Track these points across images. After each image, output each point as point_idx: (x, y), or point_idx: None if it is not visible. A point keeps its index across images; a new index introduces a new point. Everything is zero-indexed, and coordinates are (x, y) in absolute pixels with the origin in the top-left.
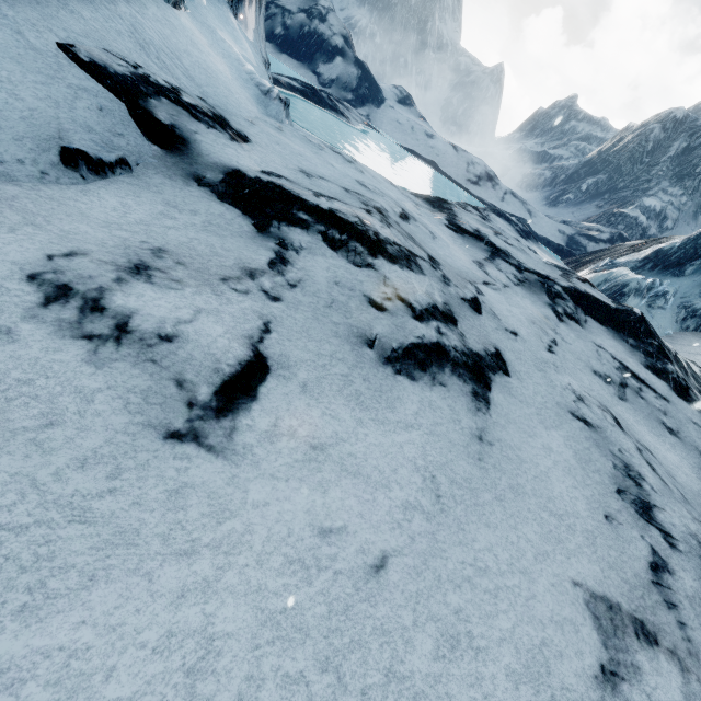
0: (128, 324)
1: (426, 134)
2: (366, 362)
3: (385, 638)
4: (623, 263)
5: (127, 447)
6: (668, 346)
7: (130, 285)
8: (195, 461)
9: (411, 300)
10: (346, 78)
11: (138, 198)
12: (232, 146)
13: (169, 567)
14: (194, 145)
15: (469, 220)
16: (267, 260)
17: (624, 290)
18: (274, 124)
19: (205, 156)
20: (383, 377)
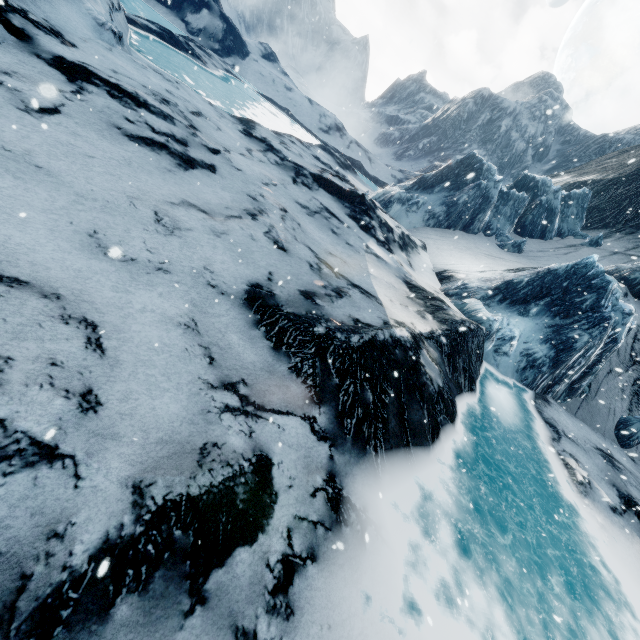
0: (3, 83)
1: (286, 87)
2: (114, 131)
3: (86, 162)
4: (402, 186)
5: (5, 105)
6: (380, 215)
7: (3, 76)
8: (27, 116)
9: (155, 127)
10: (213, 29)
11: (5, 55)
12: (61, 46)
13: (18, 125)
14: (36, 40)
15: (264, 133)
16: (71, 90)
17: (391, 199)
18: (105, 46)
19: (42, 47)
20: (122, 138)
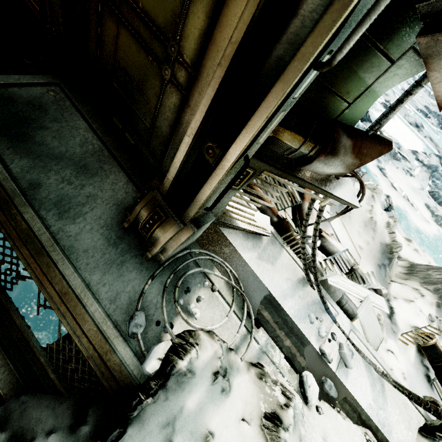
0: None
1: None
2: None
3: None
4: None
5: None
6: None
7: None
8: None
9: None
10: None
11: None
12: None
13: None
14: None
15: None
16: None
17: None
18: None
19: None
20: None
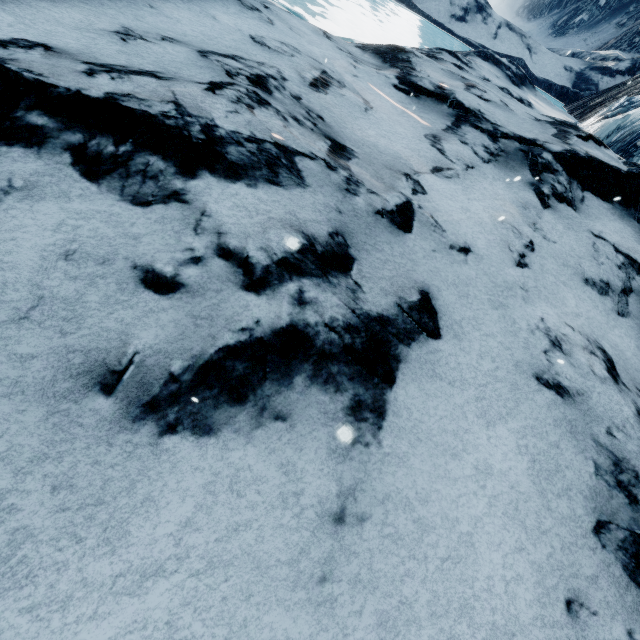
0: None
1: None
2: (81, 433)
3: None
4: None
5: None
6: None
7: None
8: None
9: (250, 250)
10: None
11: None
12: None
13: None
14: None
15: (431, 73)
16: None
17: None
18: None
19: None
20: (122, 457)
